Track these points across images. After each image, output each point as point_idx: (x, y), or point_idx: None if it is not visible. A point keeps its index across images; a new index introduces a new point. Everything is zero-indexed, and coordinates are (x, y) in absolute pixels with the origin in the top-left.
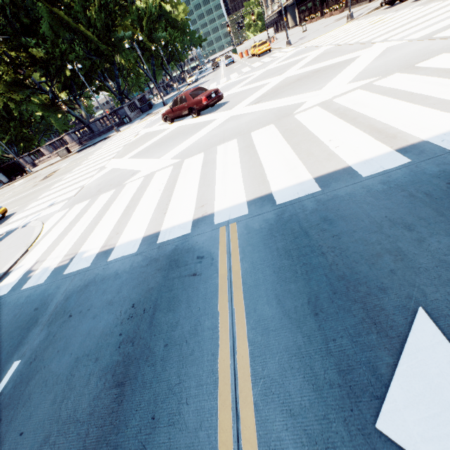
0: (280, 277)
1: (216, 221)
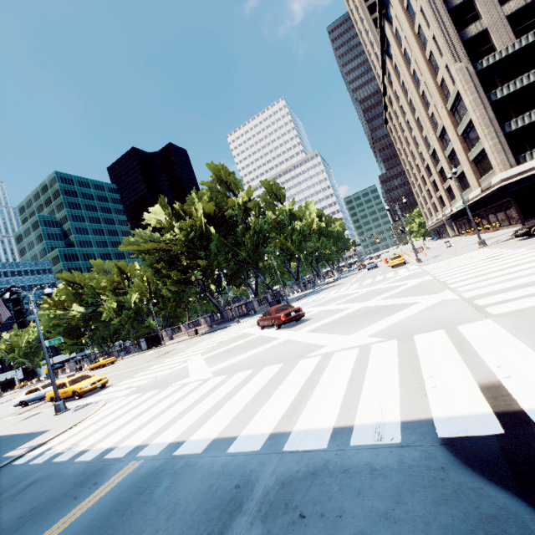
0: (89, 523)
1: (140, 453)
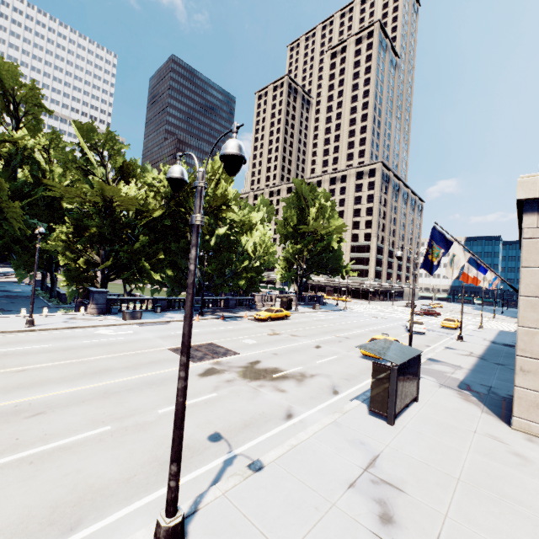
0: None
1: None
